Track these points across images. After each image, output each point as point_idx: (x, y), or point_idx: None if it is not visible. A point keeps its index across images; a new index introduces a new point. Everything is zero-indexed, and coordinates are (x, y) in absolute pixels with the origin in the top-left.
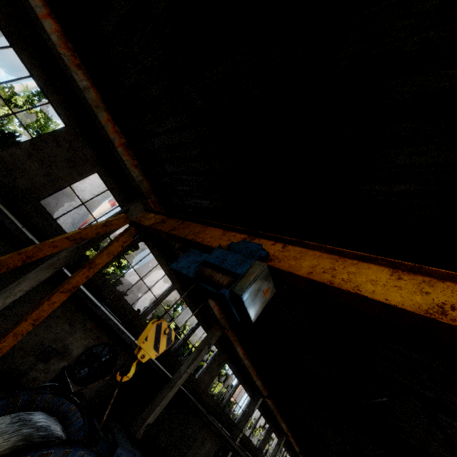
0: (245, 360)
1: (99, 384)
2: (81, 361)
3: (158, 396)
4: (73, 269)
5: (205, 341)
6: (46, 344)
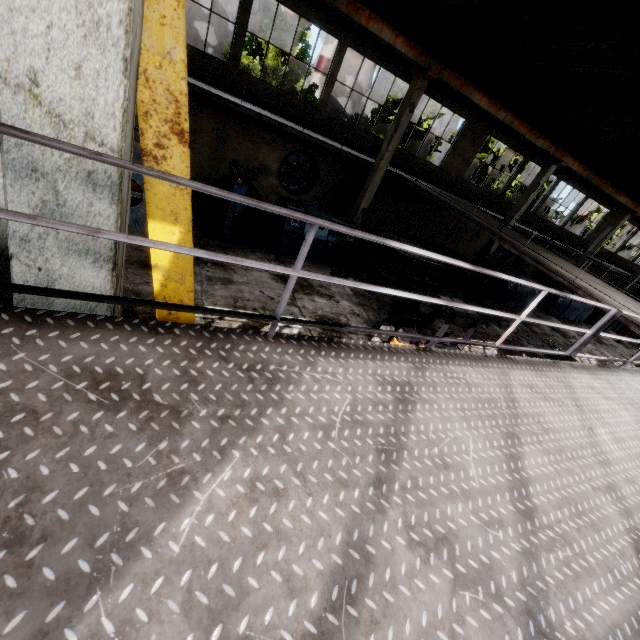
0: (499, 112)
1: (315, 192)
2: (285, 174)
3: (365, 184)
4: (210, 80)
5: (404, 104)
6: (245, 166)
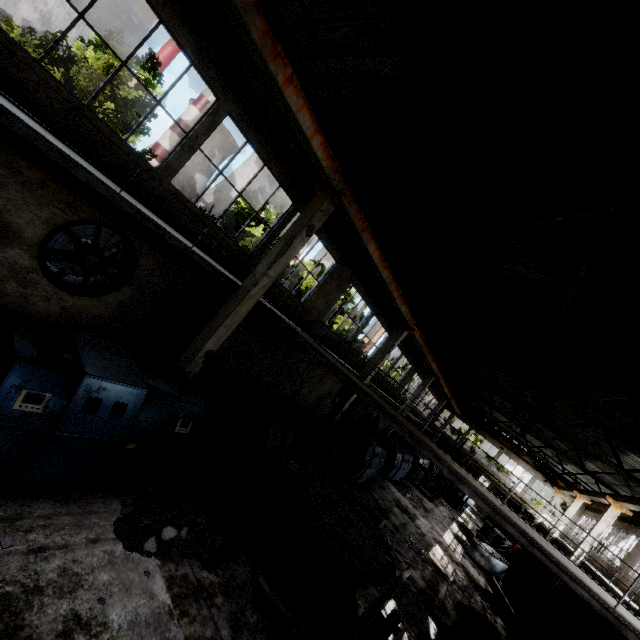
0: (384, 270)
1: (119, 296)
2: (57, 253)
3: (220, 313)
4: None
5: (300, 222)
6: None
